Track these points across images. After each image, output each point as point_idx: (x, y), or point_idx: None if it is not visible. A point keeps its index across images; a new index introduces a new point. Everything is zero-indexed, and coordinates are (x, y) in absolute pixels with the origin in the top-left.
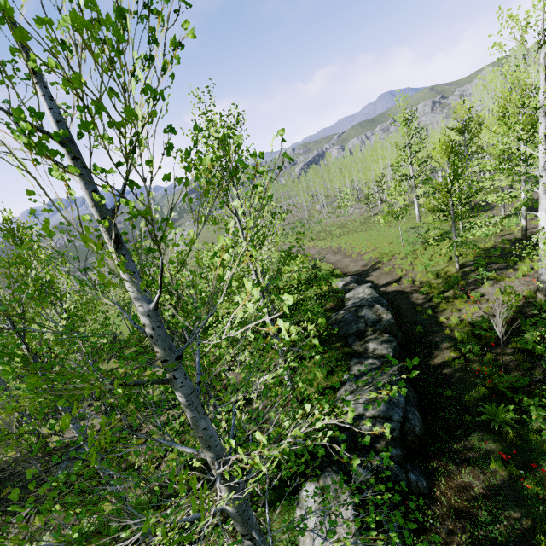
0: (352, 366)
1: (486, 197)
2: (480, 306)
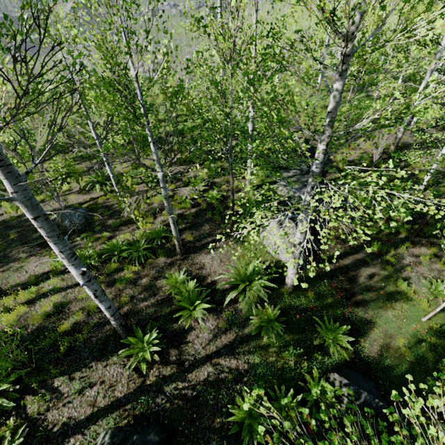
0: (282, 173)
1: (378, 76)
2: (355, 152)
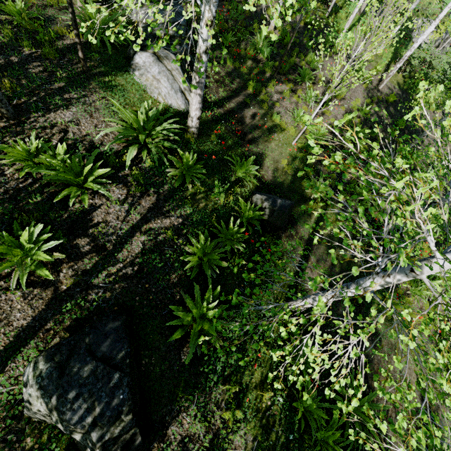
0: None
1: None
2: None
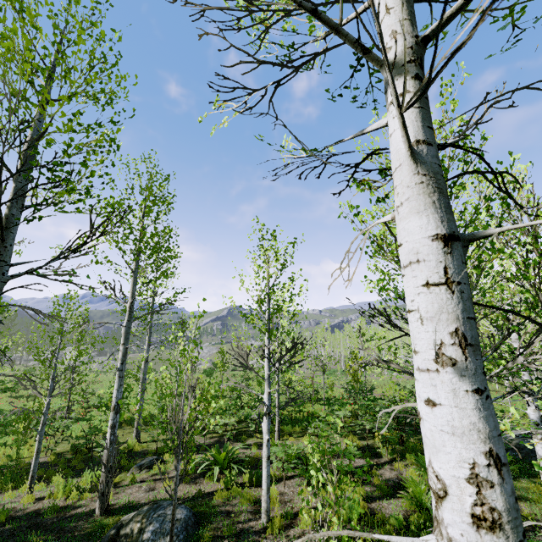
0: None
1: None
2: None
